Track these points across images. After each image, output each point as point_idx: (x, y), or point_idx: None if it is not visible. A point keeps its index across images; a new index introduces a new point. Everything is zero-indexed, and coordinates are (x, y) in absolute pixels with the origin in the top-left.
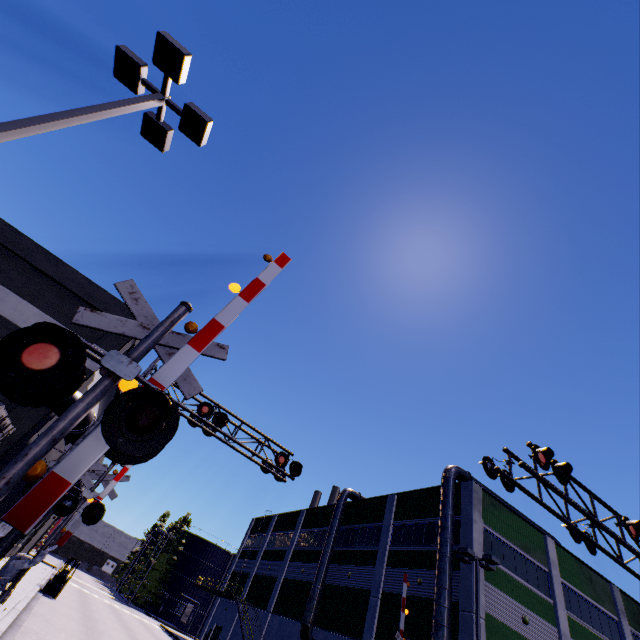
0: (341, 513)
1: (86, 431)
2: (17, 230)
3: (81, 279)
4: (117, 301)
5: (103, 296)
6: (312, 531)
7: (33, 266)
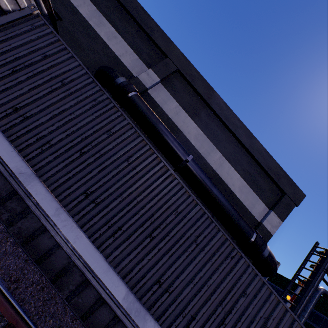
0: (315, 302)
1: (294, 310)
2: (228, 107)
3: (263, 152)
4: (284, 174)
5: (276, 168)
6: (278, 289)
7: (236, 138)
